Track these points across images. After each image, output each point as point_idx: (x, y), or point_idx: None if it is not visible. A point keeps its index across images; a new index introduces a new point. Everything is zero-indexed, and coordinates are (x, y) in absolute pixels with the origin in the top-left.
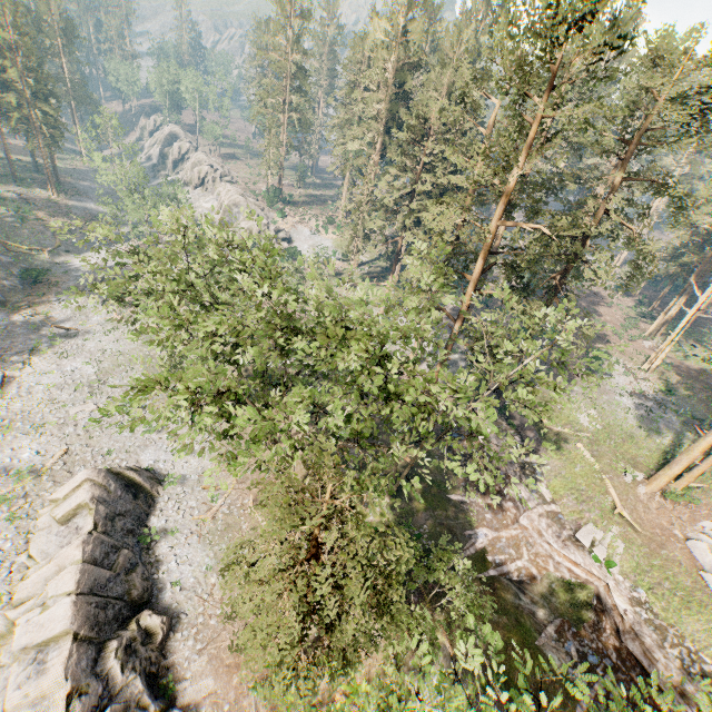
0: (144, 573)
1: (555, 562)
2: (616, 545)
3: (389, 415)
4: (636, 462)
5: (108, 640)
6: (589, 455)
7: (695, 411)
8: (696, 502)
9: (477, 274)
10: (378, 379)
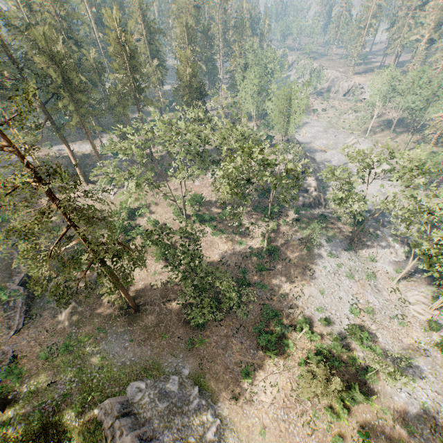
0: None
1: None
2: None
3: None
4: None
5: None
6: None
7: None
8: None
9: None
10: None
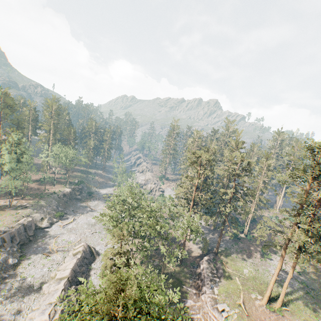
0: (85, 276)
1: (209, 315)
2: (234, 315)
3: (151, 234)
4: (262, 292)
5: (73, 285)
6: (239, 282)
7: (313, 285)
8: (281, 313)
9: (191, 205)
10: (144, 220)
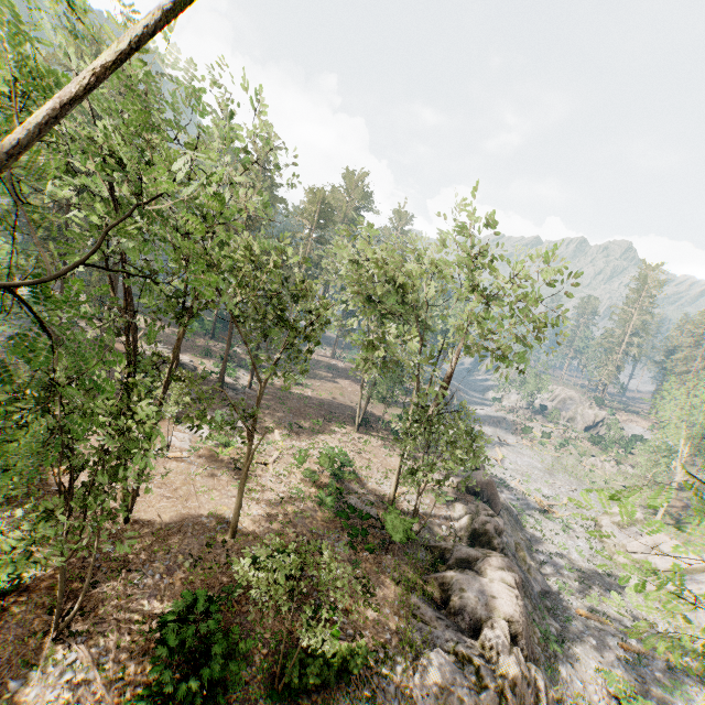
0: None
1: None
2: None
3: None
4: None
5: None
6: None
7: None
8: None
9: None
10: None
